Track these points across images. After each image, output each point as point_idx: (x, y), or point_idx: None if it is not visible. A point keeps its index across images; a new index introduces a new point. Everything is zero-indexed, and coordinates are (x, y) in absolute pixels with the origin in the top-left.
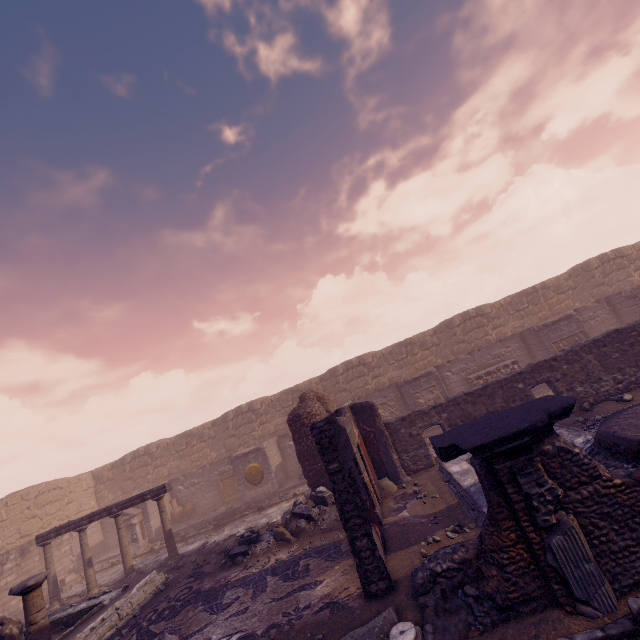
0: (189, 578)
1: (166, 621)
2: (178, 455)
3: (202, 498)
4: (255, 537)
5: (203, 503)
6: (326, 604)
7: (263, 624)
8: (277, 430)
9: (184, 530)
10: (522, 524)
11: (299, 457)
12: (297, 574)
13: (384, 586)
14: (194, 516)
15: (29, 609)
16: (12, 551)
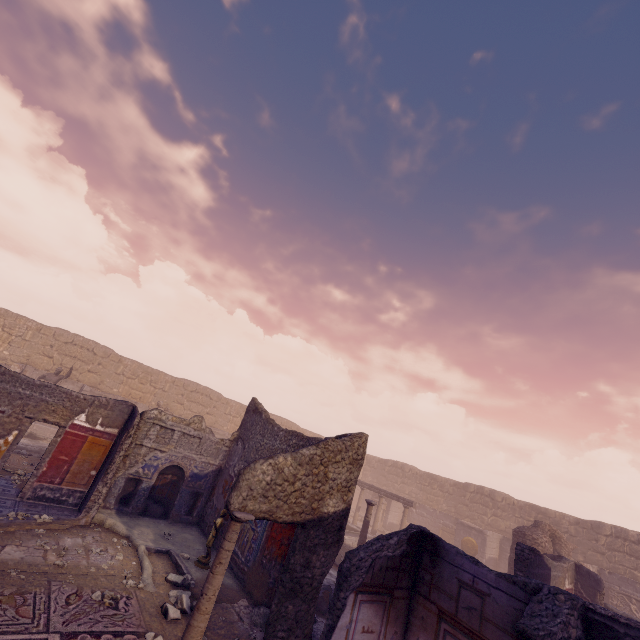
0: None
1: None
2: (420, 486)
3: None
4: None
5: None
6: None
7: None
8: (506, 531)
9: None
10: None
11: (509, 562)
12: None
13: None
14: None
15: (368, 511)
16: None
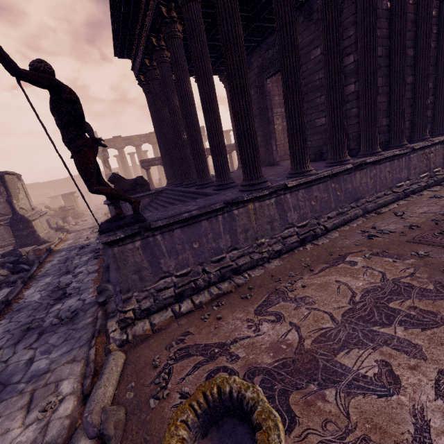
0: None
1: None
2: None
3: None
4: None
5: None
6: None
7: None
8: None
9: None
10: None
11: None
12: None
13: None
14: None
15: None
16: None
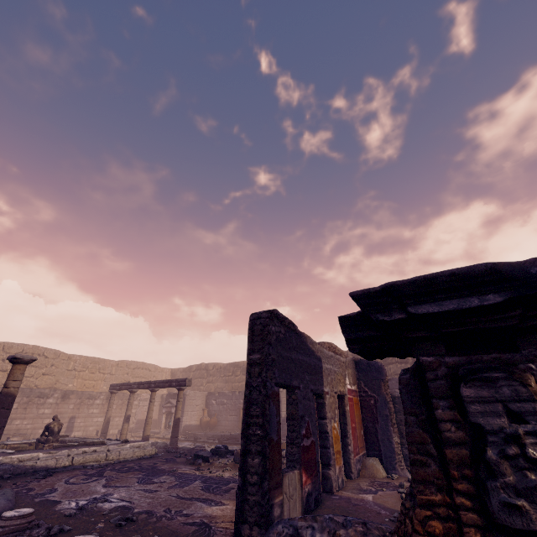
0: (164, 459)
1: (116, 472)
2: (224, 379)
3: (225, 418)
4: (223, 451)
5: (224, 423)
6: (201, 522)
7: (146, 506)
8: None
9: (201, 436)
10: (455, 500)
11: None
12: (216, 489)
13: (258, 536)
14: (214, 430)
15: (10, 375)
16: (103, 393)
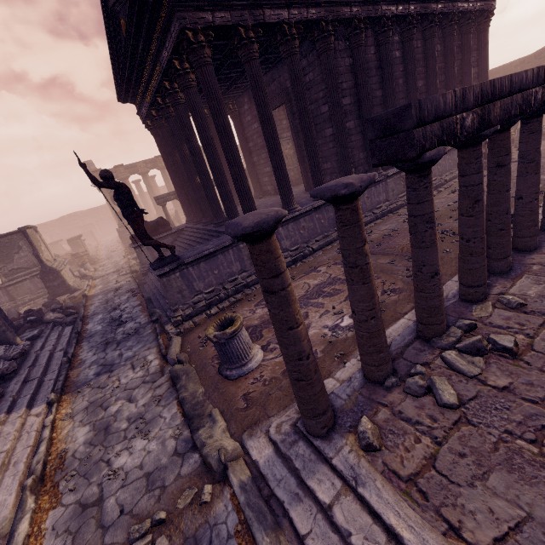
0: None
1: None
2: None
3: None
4: None
5: None
6: None
7: None
8: None
9: None
10: None
11: None
12: None
13: None
14: None
15: None
16: None
